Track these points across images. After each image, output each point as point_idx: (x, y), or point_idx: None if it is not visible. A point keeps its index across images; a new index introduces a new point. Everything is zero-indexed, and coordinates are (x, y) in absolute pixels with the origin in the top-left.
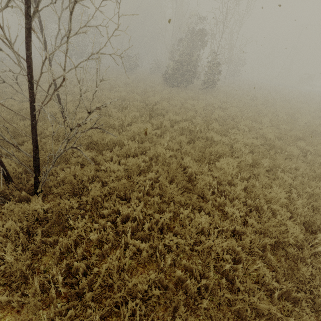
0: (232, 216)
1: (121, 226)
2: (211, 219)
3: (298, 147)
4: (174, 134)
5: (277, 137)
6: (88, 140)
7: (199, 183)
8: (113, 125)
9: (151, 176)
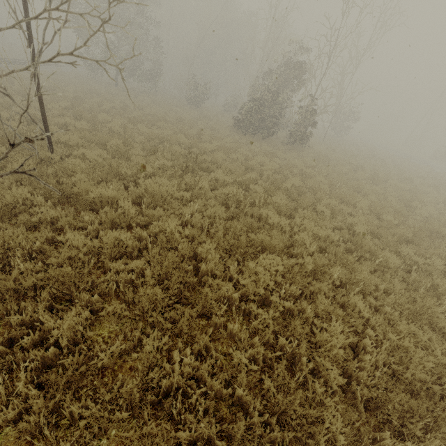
0: (240, 365)
1: (21, 355)
2: (198, 366)
3: (401, 254)
4: (212, 202)
5: (372, 232)
6: (70, 190)
7: (205, 292)
8: (122, 173)
9: (135, 266)
